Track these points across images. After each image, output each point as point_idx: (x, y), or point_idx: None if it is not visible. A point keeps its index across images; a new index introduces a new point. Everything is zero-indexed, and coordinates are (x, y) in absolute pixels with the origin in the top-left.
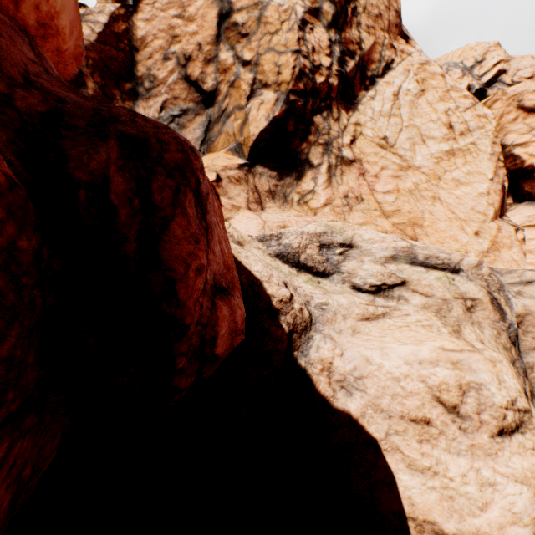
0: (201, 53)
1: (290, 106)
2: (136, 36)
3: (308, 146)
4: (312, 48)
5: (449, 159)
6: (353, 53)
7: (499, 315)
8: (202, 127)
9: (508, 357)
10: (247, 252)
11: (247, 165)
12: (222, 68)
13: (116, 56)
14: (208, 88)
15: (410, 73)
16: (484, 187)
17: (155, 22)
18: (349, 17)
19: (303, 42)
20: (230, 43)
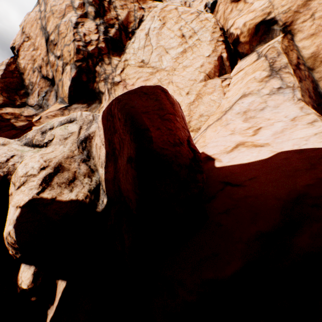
0: (44, 62)
1: (79, 69)
2: (21, 68)
3: (97, 84)
4: (83, 35)
5: (183, 55)
6: (113, 24)
7: (78, 136)
8: (54, 96)
9: (67, 155)
10: (5, 147)
11: (66, 106)
12: (52, 65)
13: (13, 81)
14: (51, 77)
15: (155, 17)
16: (200, 63)
17: (26, 57)
18: (106, 7)
19: (77, 34)
20: (52, 51)
